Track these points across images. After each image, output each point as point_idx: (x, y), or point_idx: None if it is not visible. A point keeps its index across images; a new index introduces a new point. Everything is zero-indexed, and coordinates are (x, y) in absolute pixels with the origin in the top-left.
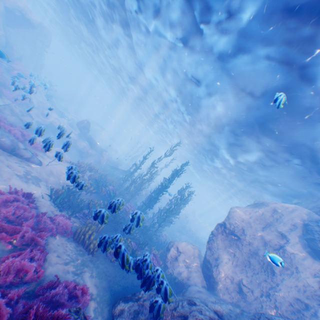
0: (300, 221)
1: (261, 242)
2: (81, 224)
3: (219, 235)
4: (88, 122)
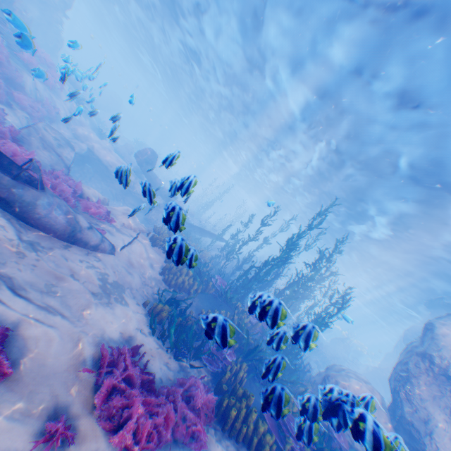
0: None
1: None
2: (208, 374)
3: (422, 376)
4: (151, 151)
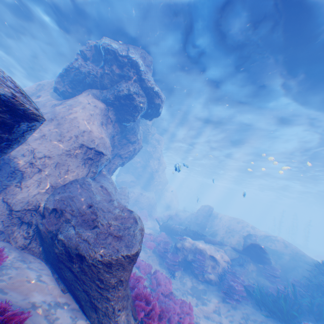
0: None
1: None
2: None
3: None
4: None
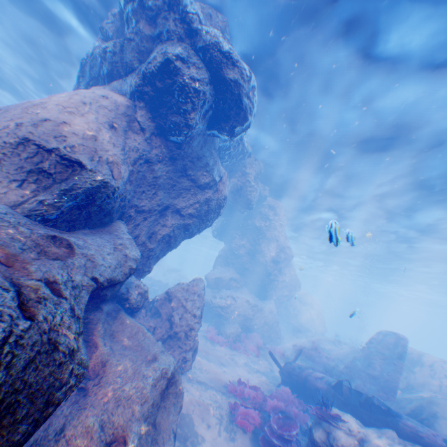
0: None
1: None
2: None
3: None
4: None
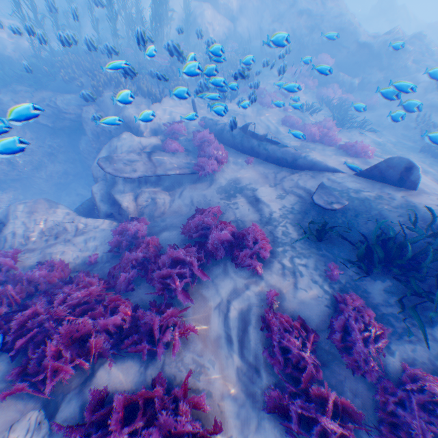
0: None
1: None
2: None
3: None
4: None
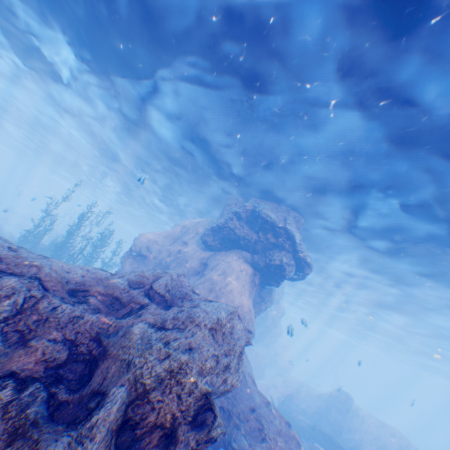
0: (202, 228)
1: (166, 253)
2: None
3: (127, 259)
4: None
